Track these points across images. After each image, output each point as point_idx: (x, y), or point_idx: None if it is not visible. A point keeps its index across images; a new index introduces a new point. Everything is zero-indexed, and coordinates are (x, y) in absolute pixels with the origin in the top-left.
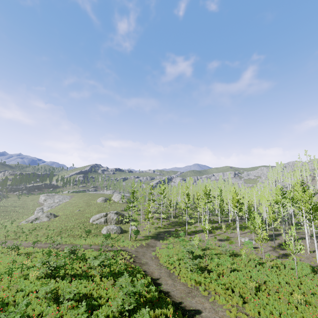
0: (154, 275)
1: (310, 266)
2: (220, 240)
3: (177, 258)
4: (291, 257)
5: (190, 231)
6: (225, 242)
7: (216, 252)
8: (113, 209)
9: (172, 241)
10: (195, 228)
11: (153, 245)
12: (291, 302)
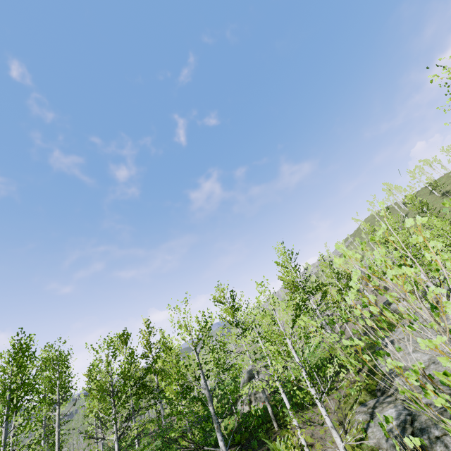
0: None
1: None
2: None
3: None
4: None
5: None
6: None
7: None
8: None
9: None
10: None
11: None
12: None
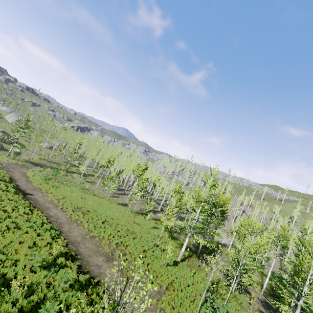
0: (15, 178)
1: (121, 202)
2: (88, 181)
3: (42, 177)
4: (118, 198)
5: (70, 170)
6: (89, 183)
7: (76, 184)
8: (1, 128)
9: (49, 170)
10: (76, 170)
11: (29, 167)
12: (87, 204)
